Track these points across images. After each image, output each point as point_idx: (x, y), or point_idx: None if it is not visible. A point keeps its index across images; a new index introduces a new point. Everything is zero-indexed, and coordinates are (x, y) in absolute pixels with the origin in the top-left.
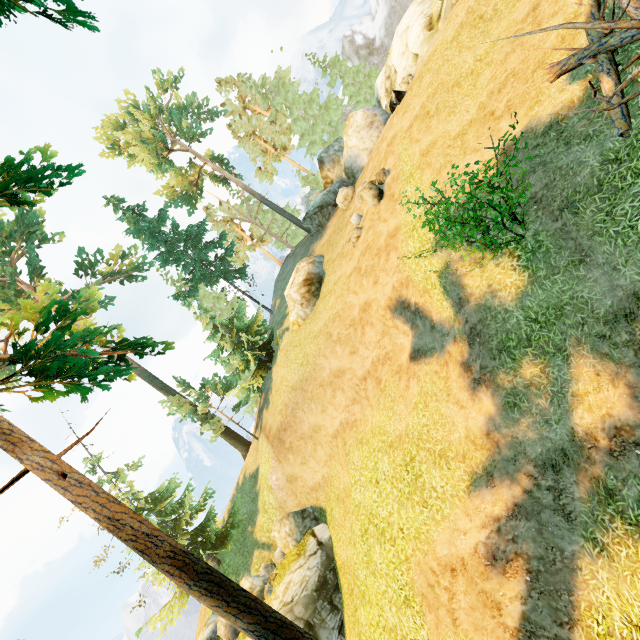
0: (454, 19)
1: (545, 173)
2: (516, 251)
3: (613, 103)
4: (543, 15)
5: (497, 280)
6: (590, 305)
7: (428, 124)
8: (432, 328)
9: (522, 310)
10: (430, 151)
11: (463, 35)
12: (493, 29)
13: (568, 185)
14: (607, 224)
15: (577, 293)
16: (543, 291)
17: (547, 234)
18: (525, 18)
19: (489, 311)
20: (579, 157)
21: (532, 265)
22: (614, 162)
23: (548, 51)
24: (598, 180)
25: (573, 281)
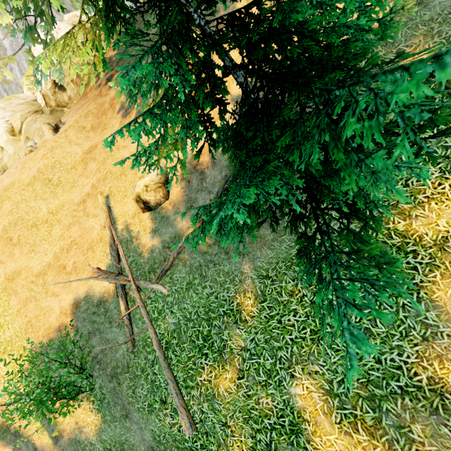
0: (28, 169)
1: (101, 340)
2: (91, 397)
3: (125, 323)
4: (89, 210)
5: (82, 418)
6: (135, 447)
7: (12, 250)
8: (35, 450)
9: (101, 442)
10: (15, 279)
11: (37, 185)
12: (60, 194)
13: (114, 357)
14: (134, 400)
15: (128, 438)
16: (111, 430)
17: (107, 390)
18: (79, 204)
19: (79, 444)
20: (117, 338)
21: (102, 410)
22: (132, 352)
23: (94, 241)
24: (127, 362)
25: (125, 429)
